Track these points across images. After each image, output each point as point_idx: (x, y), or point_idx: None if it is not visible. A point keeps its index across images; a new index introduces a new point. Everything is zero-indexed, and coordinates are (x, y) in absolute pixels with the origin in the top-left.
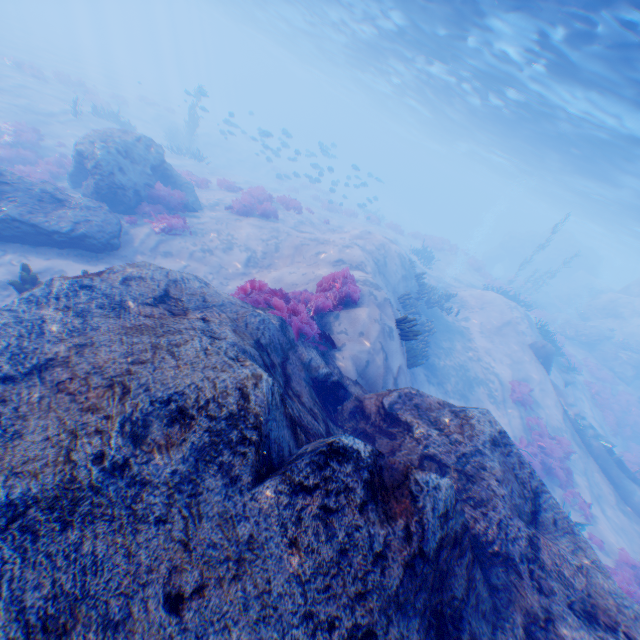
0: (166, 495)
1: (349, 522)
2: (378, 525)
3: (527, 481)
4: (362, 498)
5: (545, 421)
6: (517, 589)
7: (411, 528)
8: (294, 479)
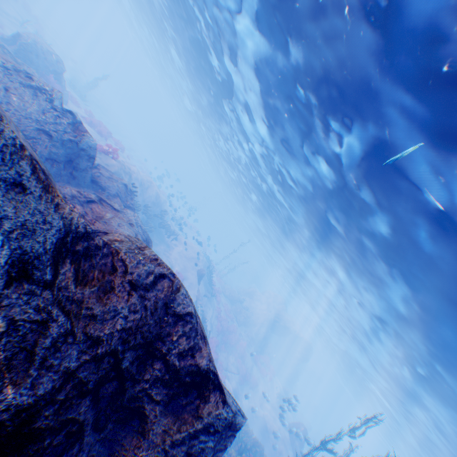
0: (17, 81)
1: (64, 122)
2: (71, 130)
3: (129, 203)
4: (71, 123)
5: None
6: (100, 193)
7: (79, 138)
8: (55, 108)
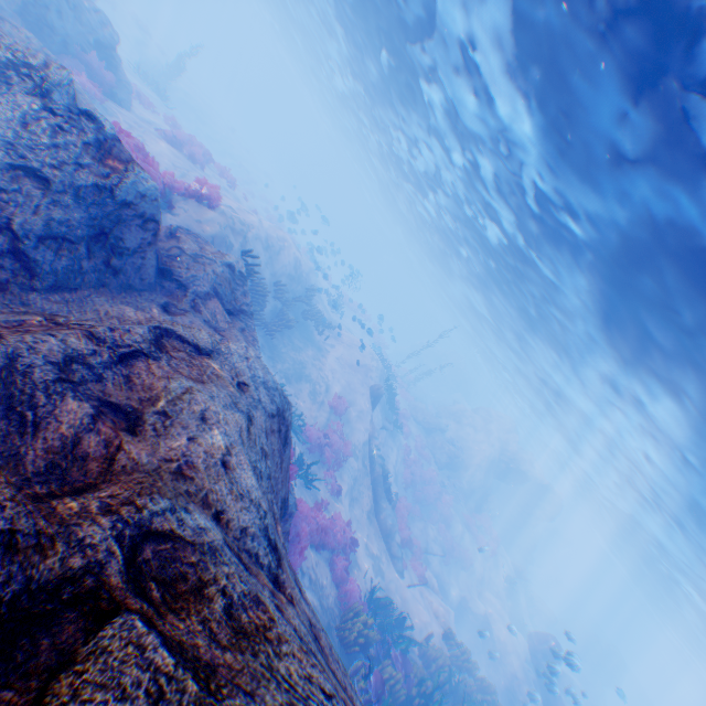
0: None
1: (73, 142)
2: (92, 158)
3: (242, 305)
4: (91, 142)
5: (348, 436)
6: (178, 296)
7: (114, 177)
8: (51, 107)
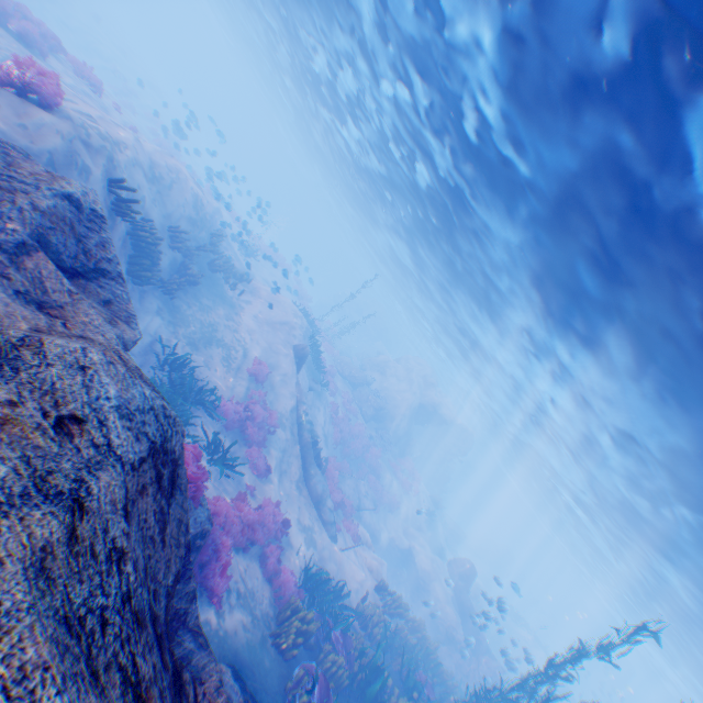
0: None
1: None
2: None
3: (100, 261)
4: None
5: (273, 404)
6: None
7: None
8: None
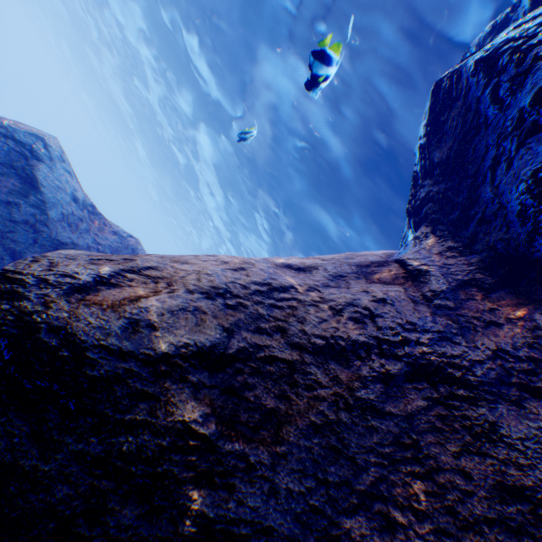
0: None
1: None
2: None
3: None
4: None
5: None
6: None
7: None
8: None
